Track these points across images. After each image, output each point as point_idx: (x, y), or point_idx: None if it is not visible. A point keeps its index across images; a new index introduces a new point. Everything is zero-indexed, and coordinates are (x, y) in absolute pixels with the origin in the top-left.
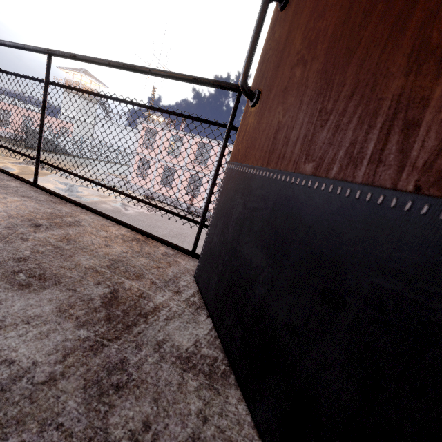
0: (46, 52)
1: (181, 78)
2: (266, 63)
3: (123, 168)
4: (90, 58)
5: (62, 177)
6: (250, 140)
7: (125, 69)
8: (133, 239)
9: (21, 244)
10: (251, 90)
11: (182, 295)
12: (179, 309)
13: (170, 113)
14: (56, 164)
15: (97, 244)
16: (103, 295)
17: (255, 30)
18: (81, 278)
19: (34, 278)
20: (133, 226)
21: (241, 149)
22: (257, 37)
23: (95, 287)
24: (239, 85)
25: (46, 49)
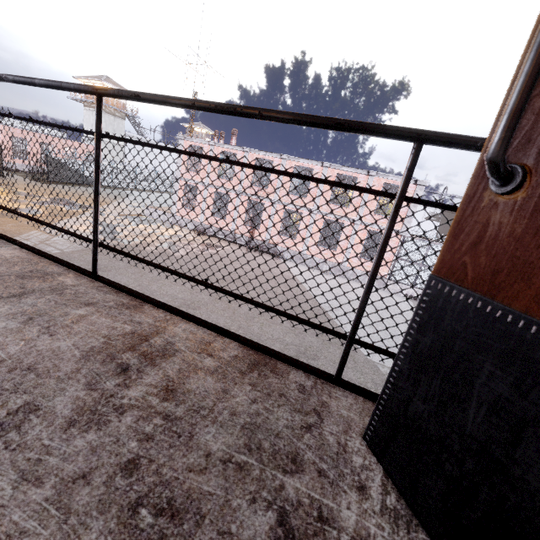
0: (94, 92)
1: (314, 123)
2: (535, 113)
3: (164, 196)
4: (161, 98)
5: (130, 264)
6: (506, 259)
7: (218, 112)
8: (250, 364)
9: (118, 423)
10: (508, 168)
11: (371, 494)
12: (386, 539)
13: (294, 176)
14: (120, 246)
15: (211, 391)
16: (272, 533)
17: (535, 58)
18: (225, 494)
19: (164, 516)
20: (240, 335)
21: (473, 266)
22: (539, 71)
23: (253, 513)
24: (421, 132)
25: (94, 87)
